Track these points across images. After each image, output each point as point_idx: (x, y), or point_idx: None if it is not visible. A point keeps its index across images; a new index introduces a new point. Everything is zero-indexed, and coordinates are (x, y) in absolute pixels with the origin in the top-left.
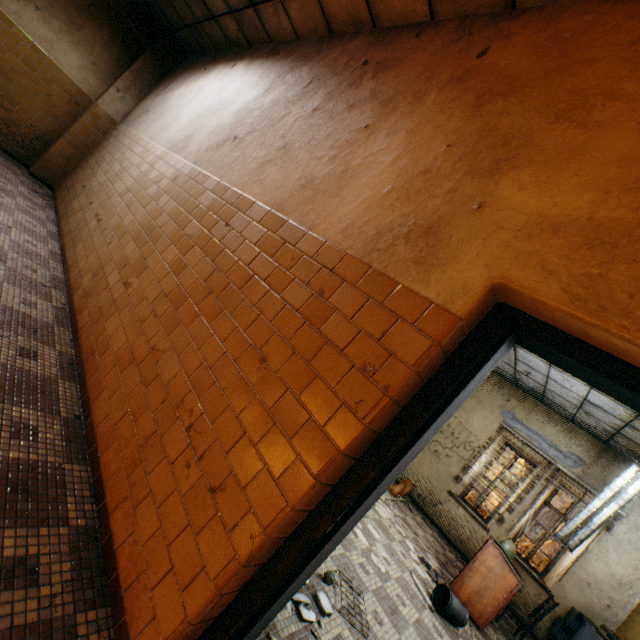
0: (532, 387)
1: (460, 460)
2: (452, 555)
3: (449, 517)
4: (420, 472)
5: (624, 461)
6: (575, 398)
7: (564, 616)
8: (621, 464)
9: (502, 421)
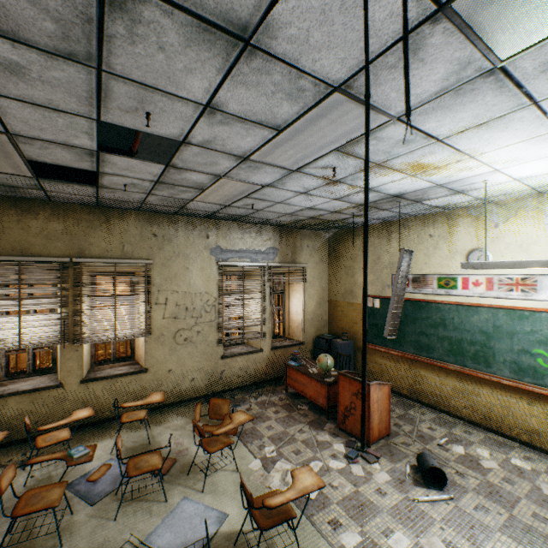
0: (236, 214)
1: (211, 325)
2: (273, 397)
3: (236, 373)
4: (189, 371)
5: (292, 231)
6: (295, 209)
7: (316, 346)
8: (292, 234)
9: (217, 261)
